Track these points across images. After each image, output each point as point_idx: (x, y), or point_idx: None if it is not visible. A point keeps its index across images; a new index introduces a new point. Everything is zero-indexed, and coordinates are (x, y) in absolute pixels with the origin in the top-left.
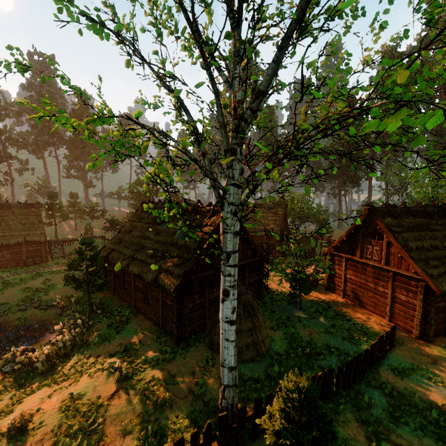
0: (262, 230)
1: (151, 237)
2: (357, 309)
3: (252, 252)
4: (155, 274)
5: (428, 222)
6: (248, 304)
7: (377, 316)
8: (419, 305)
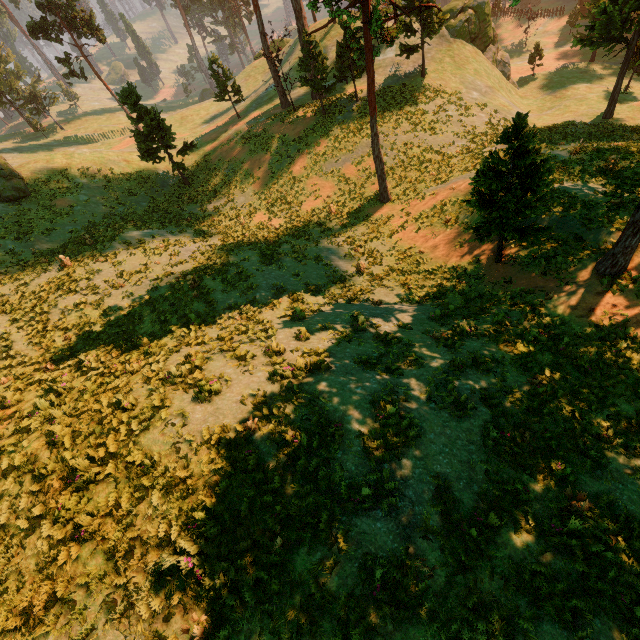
0: None
1: None
2: None
3: None
4: None
5: None
6: None
7: None
8: None
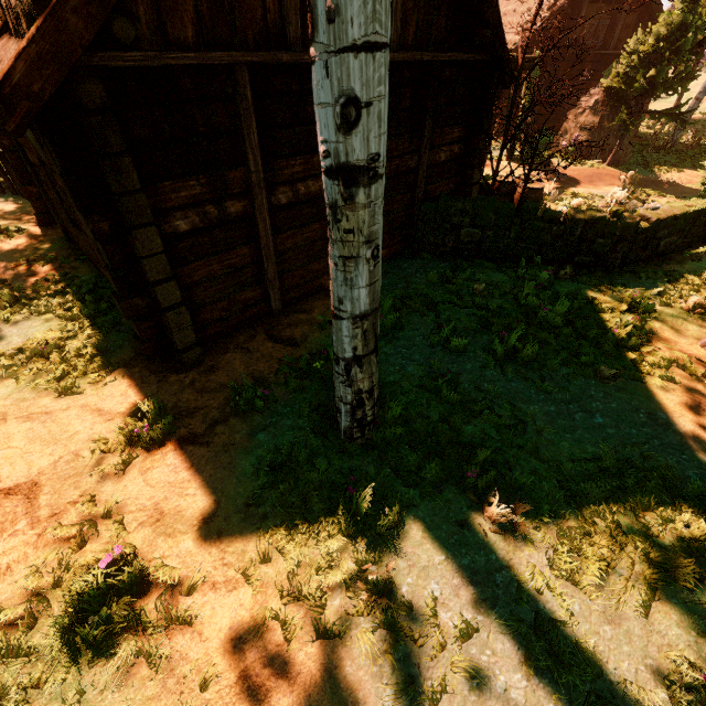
0: None
1: None
2: None
3: None
4: None
5: None
6: None
7: None
8: None
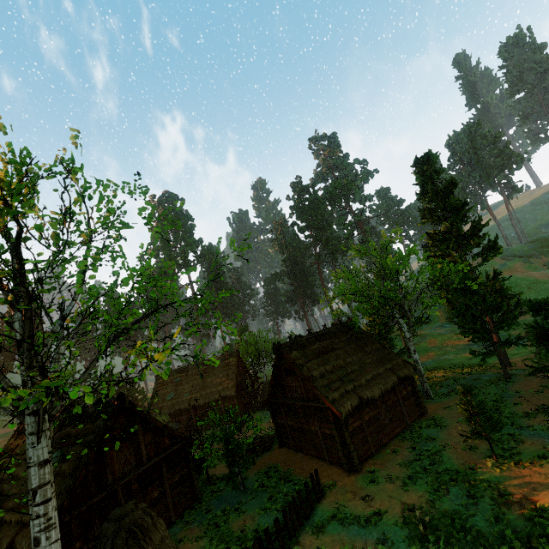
0: (215, 392)
1: (20, 476)
2: (304, 461)
3: (172, 439)
4: (13, 536)
5: (333, 342)
6: (135, 526)
7: (321, 460)
8: (336, 435)
